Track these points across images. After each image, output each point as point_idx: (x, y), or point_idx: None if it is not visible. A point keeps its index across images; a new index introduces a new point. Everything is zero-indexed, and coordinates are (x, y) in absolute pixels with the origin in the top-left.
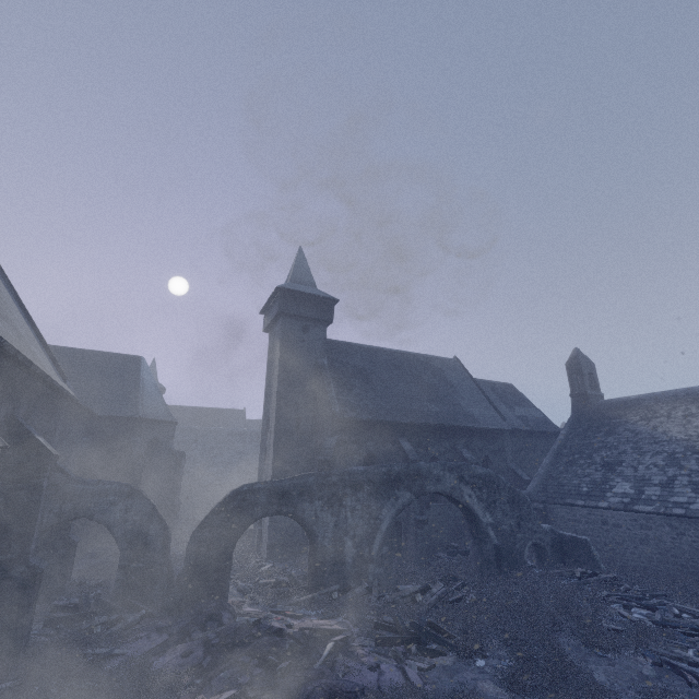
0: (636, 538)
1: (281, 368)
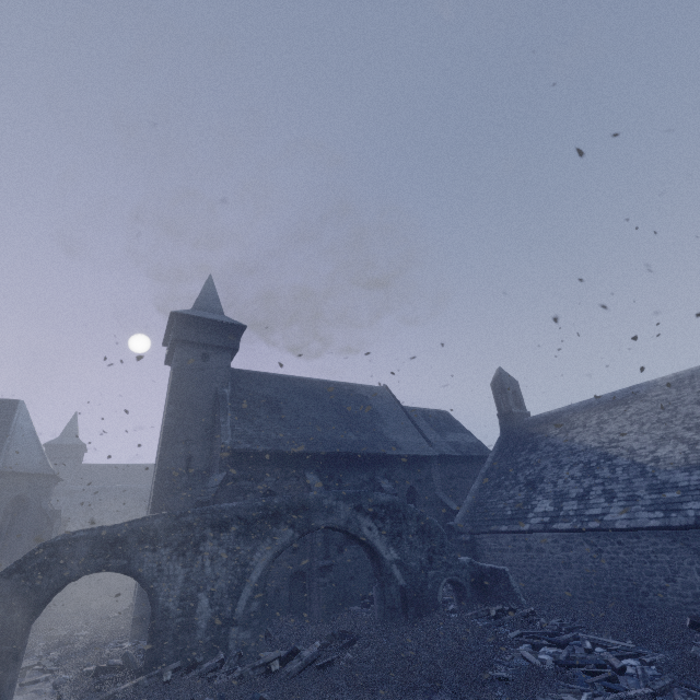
0: (559, 563)
1: (171, 400)
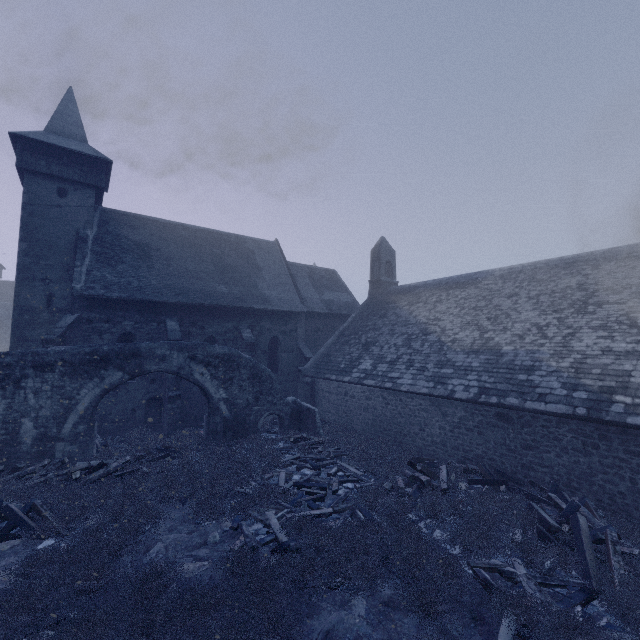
0: (362, 407)
1: (23, 237)
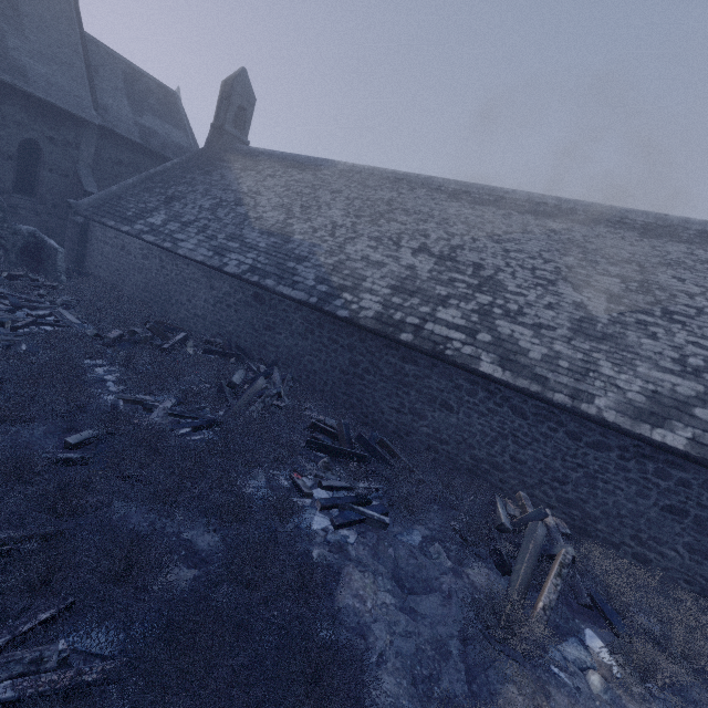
0: (136, 267)
1: None
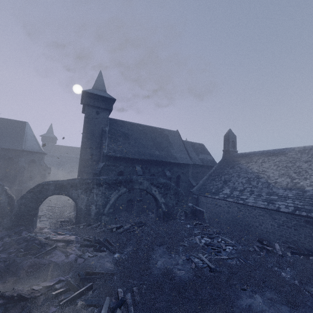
0: (225, 211)
1: (84, 131)
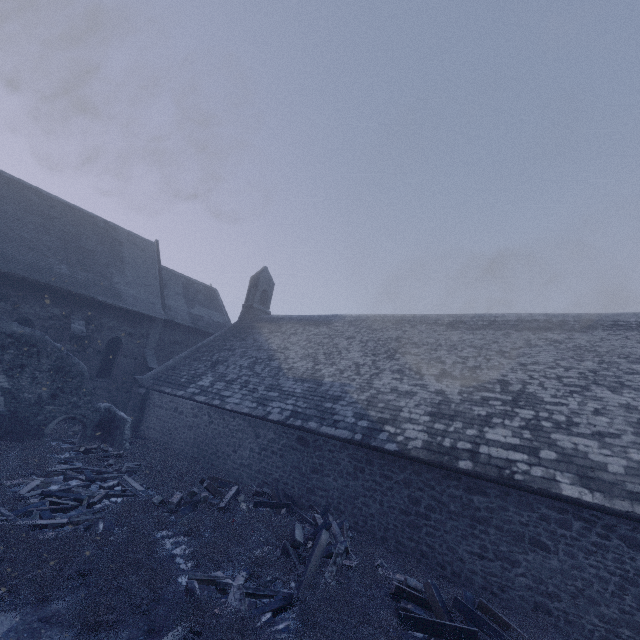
0: (187, 425)
1: None
